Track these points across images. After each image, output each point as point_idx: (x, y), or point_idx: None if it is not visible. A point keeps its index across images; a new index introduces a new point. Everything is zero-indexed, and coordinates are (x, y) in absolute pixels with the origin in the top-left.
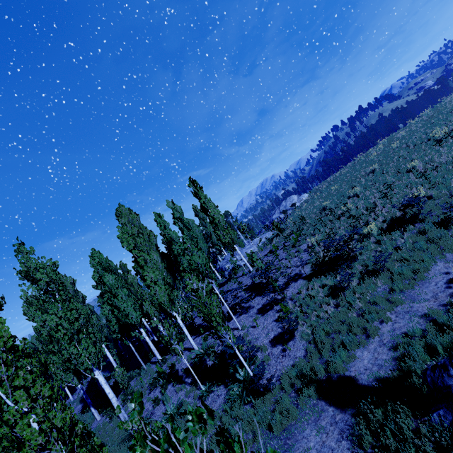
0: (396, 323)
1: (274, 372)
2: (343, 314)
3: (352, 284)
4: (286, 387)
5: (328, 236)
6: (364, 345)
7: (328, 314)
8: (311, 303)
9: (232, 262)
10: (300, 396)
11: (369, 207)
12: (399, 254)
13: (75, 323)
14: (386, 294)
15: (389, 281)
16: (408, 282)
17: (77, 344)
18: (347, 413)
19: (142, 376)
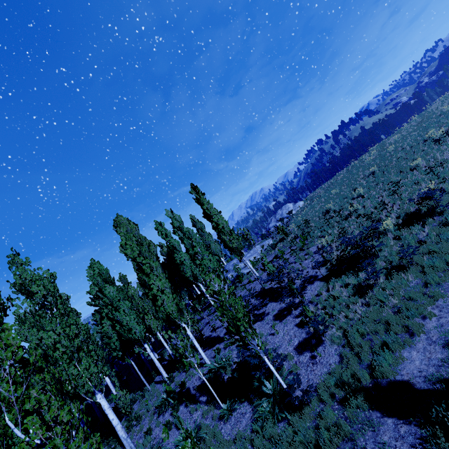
0: (442, 317)
1: (307, 383)
2: (377, 313)
3: (378, 282)
4: (326, 398)
5: (338, 237)
6: (410, 345)
7: (358, 314)
8: (336, 304)
9: (236, 270)
10: (347, 407)
11: (378, 205)
12: (425, 247)
13: (75, 340)
14: (422, 288)
15: (421, 275)
16: (443, 274)
17: (77, 364)
18: (413, 424)
19: (147, 398)
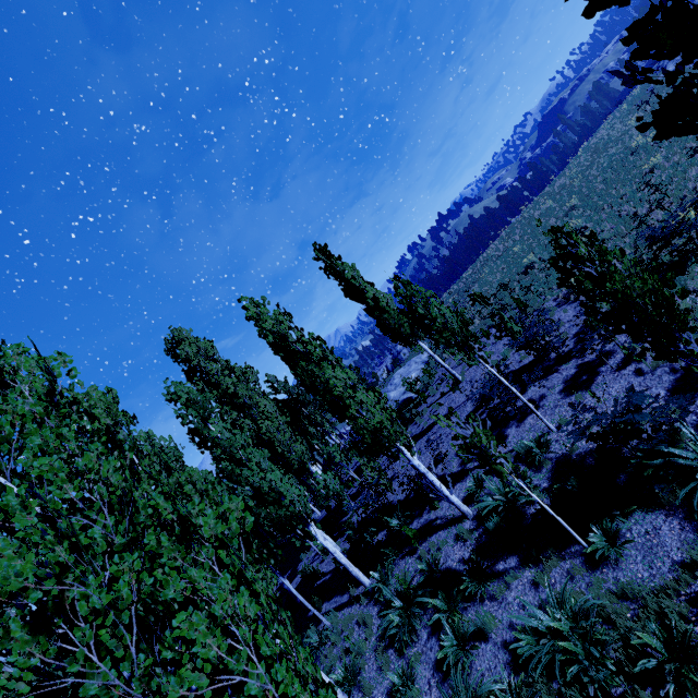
0: None
1: None
2: None
3: None
4: None
5: None
6: None
7: None
8: (697, 315)
9: (408, 387)
10: None
11: (628, 220)
12: None
13: None
14: None
15: None
16: None
17: None
18: None
19: (333, 641)
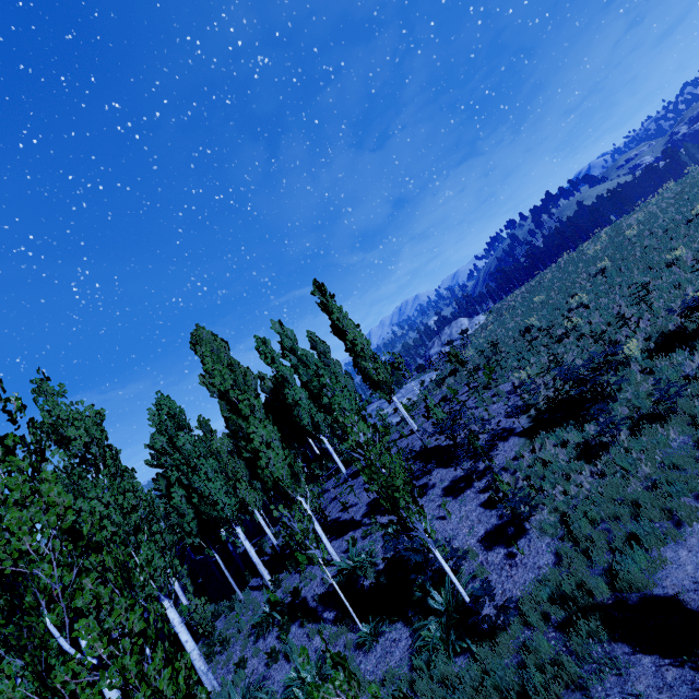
0: None
1: (501, 595)
2: (617, 488)
3: (618, 439)
4: (536, 621)
5: (547, 369)
6: (676, 540)
7: (585, 490)
8: (547, 472)
9: (380, 418)
10: (573, 635)
11: (613, 320)
12: (697, 385)
13: (131, 515)
14: (693, 450)
15: (691, 429)
16: None
17: (133, 552)
18: (689, 667)
19: (237, 611)
